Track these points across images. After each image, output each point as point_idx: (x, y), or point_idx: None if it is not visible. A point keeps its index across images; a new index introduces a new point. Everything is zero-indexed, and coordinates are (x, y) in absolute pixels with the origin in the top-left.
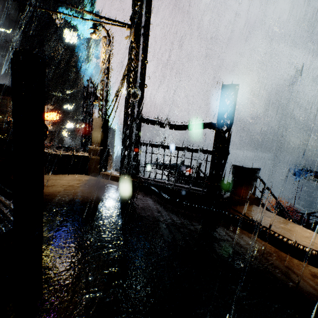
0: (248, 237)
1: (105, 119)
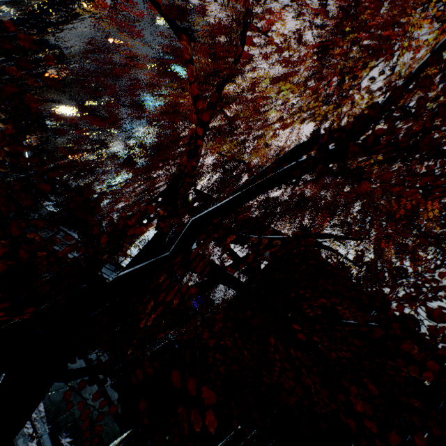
0: None
1: None
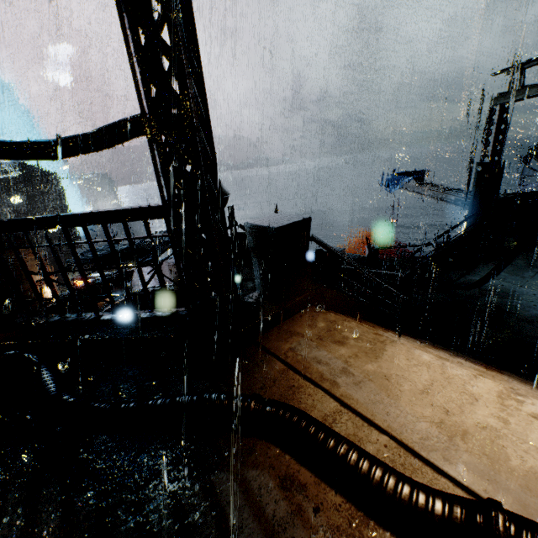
0: (280, 482)
1: None
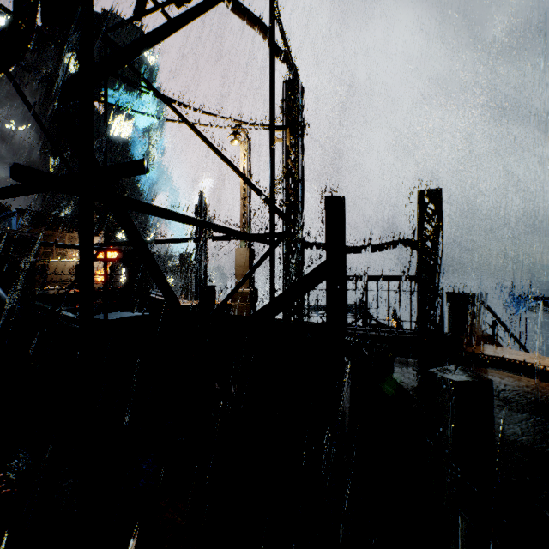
0: (506, 376)
1: (252, 249)
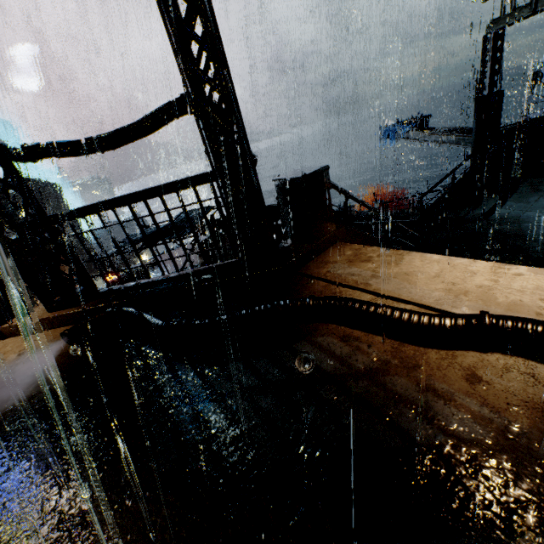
0: (341, 339)
1: None
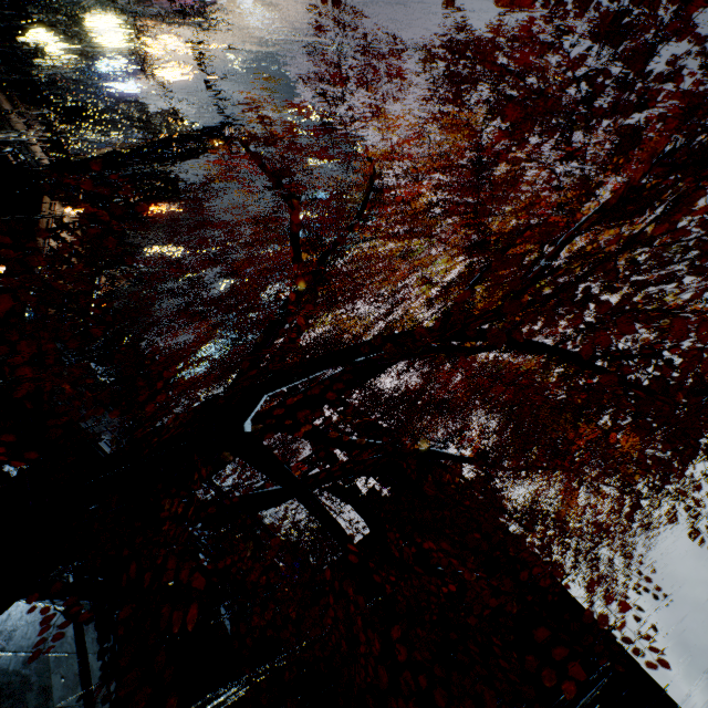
0: None
1: None
